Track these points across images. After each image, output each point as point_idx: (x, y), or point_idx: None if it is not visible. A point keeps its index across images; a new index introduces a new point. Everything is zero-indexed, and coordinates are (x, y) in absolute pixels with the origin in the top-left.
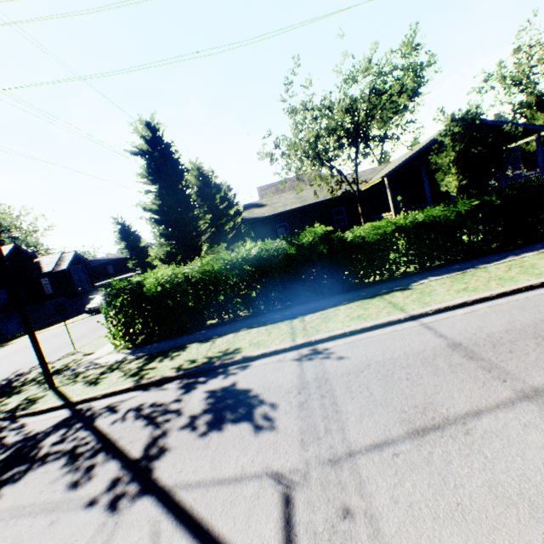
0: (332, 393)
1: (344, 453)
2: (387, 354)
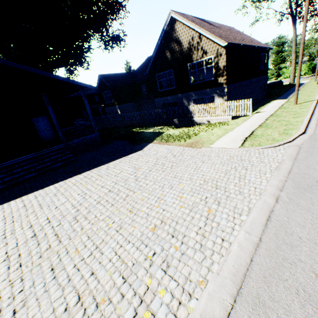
0: None
1: None
2: None
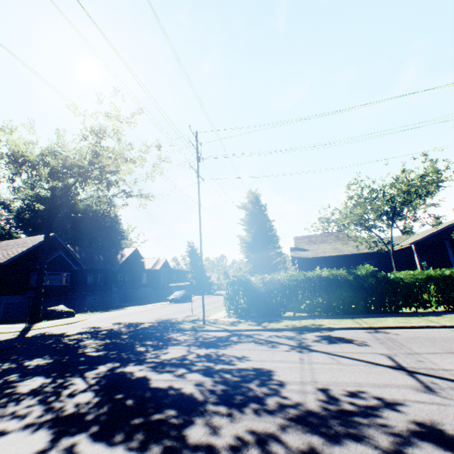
0: (398, 341)
1: (413, 352)
2: (429, 335)
